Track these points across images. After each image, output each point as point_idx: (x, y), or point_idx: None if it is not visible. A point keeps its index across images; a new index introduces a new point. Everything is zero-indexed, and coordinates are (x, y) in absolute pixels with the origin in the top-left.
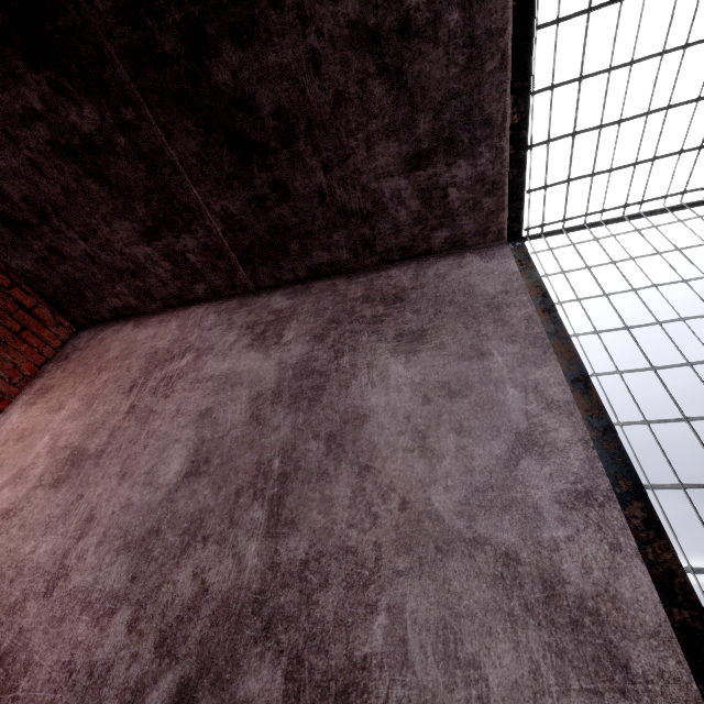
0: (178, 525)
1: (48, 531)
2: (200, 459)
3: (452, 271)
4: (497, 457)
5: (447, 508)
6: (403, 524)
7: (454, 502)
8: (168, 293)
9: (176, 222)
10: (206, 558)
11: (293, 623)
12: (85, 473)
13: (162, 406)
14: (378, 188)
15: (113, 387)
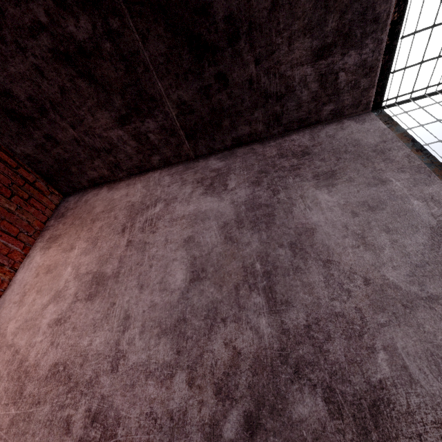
0: (199, 313)
1: (97, 329)
2: (197, 269)
3: (338, 132)
4: (423, 244)
5: (400, 280)
6: (371, 293)
7: (404, 275)
8: (132, 164)
9: (143, 110)
10: (229, 332)
11: (315, 366)
12: (110, 288)
13: (152, 239)
14: (291, 75)
15: (109, 230)
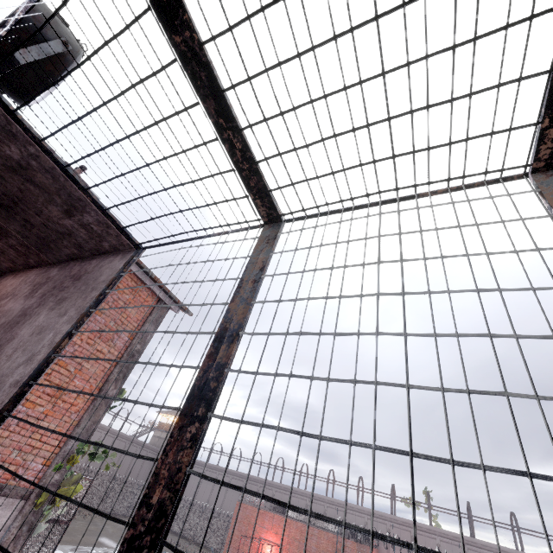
0: None
1: None
2: None
3: (106, 264)
4: (19, 363)
5: None
6: None
7: None
8: (22, 262)
9: (2, 233)
10: None
11: None
12: None
13: None
14: (64, 223)
15: None
